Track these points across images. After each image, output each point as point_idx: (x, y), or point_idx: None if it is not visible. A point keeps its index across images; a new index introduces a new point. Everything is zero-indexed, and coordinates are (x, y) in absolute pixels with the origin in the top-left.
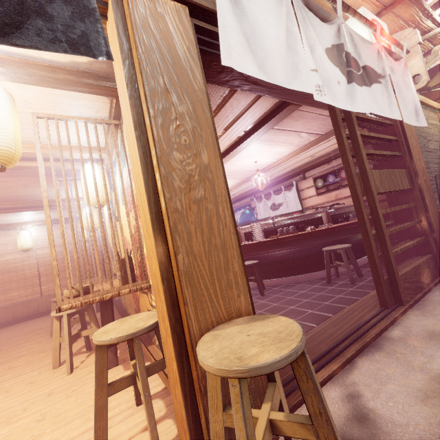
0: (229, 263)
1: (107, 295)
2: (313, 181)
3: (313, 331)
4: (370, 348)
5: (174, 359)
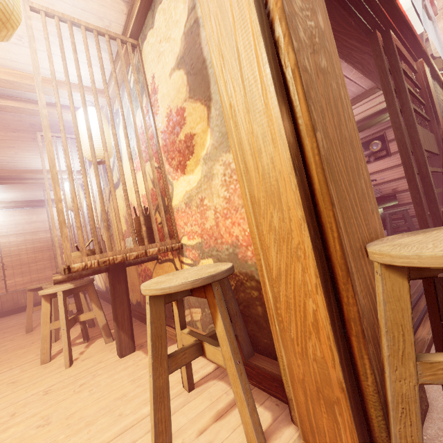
0: (359, 166)
1: (131, 254)
2: None
3: None
4: None
5: (319, 290)
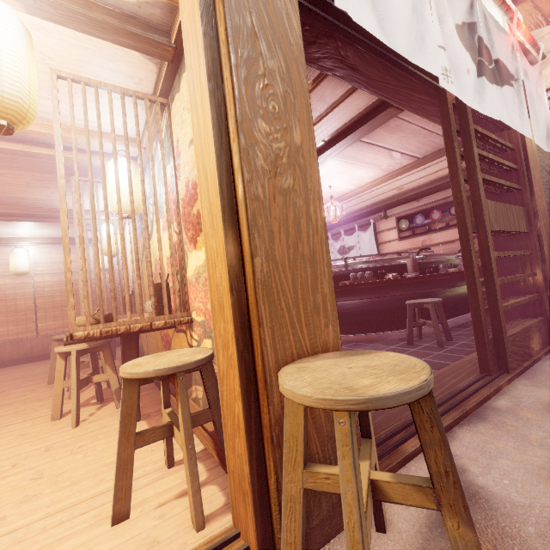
0: (317, 281)
1: (136, 325)
2: (395, 222)
3: None
4: (472, 418)
5: (240, 397)
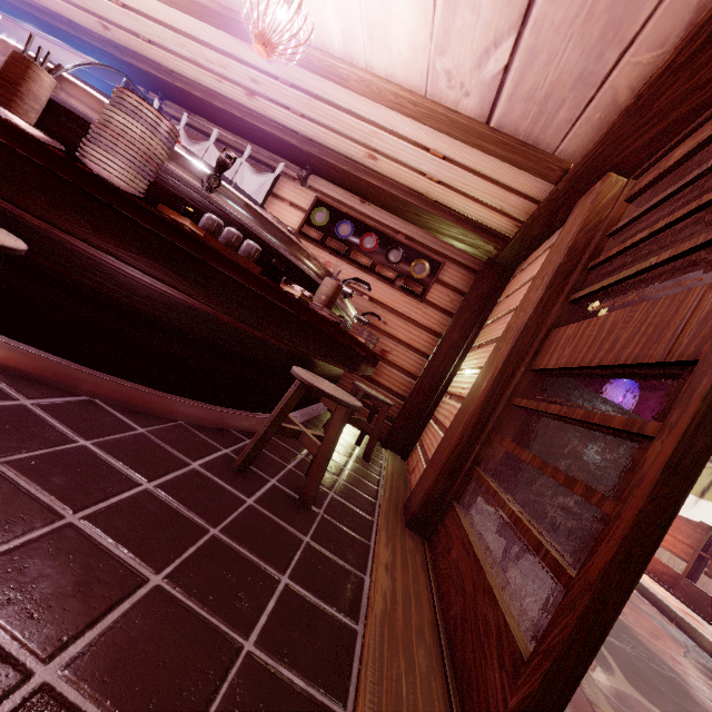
0: None
1: None
2: (311, 203)
3: None
4: None
5: None
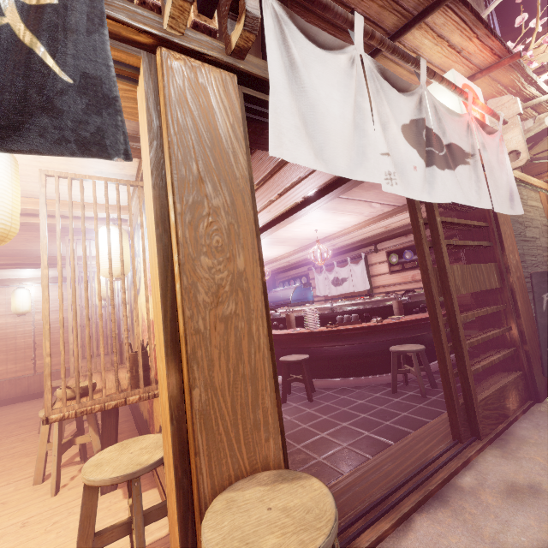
0: (258, 397)
1: (110, 403)
2: (386, 256)
3: (366, 466)
4: (434, 500)
5: (177, 524)
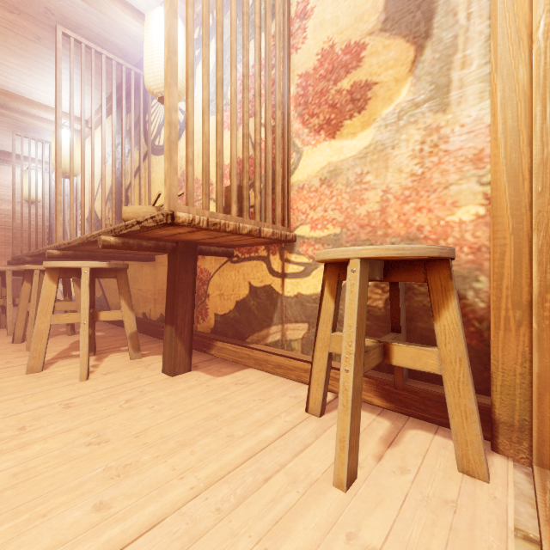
0: None
1: (245, 225)
2: None
3: None
4: None
5: None
